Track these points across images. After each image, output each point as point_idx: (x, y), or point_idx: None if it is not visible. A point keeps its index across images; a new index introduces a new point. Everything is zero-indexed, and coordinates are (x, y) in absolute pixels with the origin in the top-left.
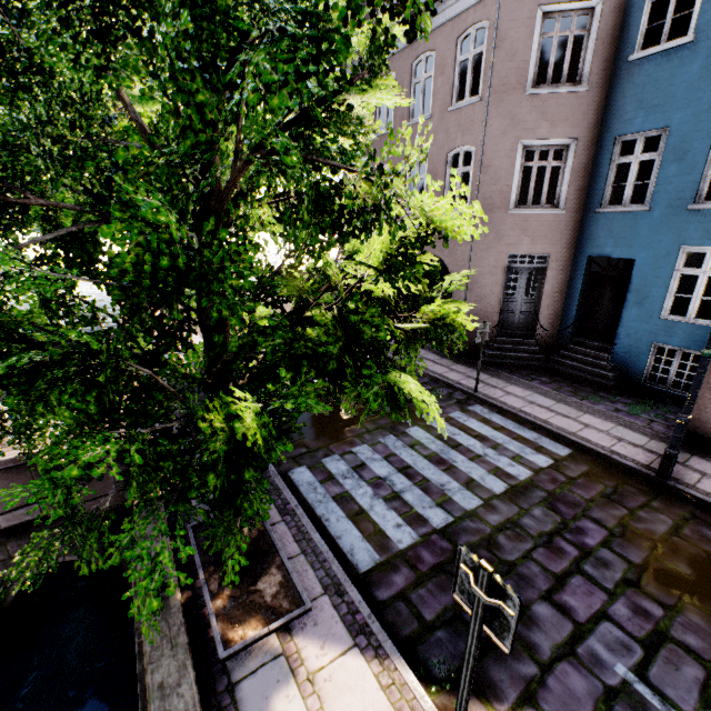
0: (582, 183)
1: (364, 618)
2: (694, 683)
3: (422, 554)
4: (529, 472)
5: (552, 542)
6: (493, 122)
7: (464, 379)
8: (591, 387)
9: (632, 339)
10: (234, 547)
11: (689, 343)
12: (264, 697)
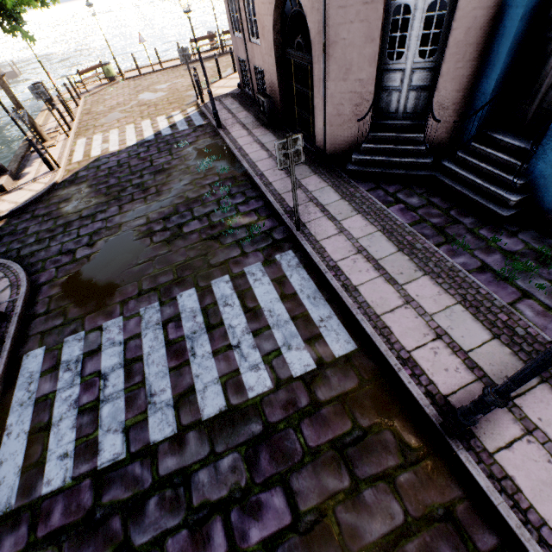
0: None
1: None
2: None
3: (54, 510)
4: (268, 385)
5: (206, 524)
6: None
7: (303, 204)
8: (475, 216)
9: None
10: None
11: None
12: None
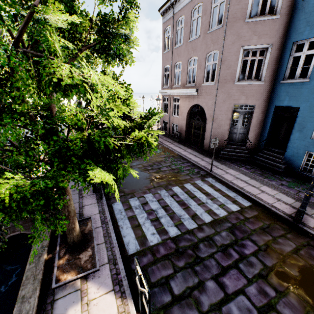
0: (274, 68)
1: (121, 277)
2: None
3: (160, 249)
4: (226, 213)
5: (226, 250)
6: (228, 37)
7: (207, 165)
8: (271, 172)
9: (295, 149)
10: (36, 244)
11: None
12: (65, 308)
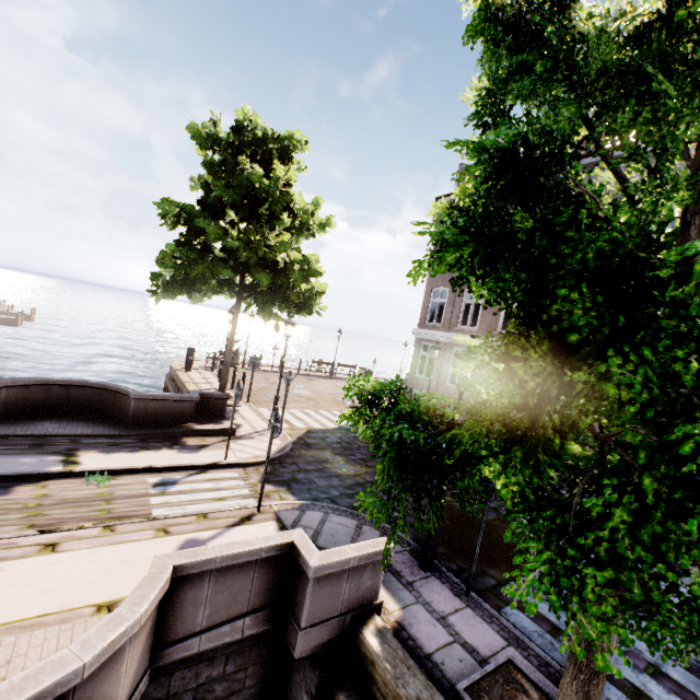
0: None
1: None
2: None
3: None
4: None
5: None
6: None
7: None
8: None
9: None
10: None
11: None
12: None
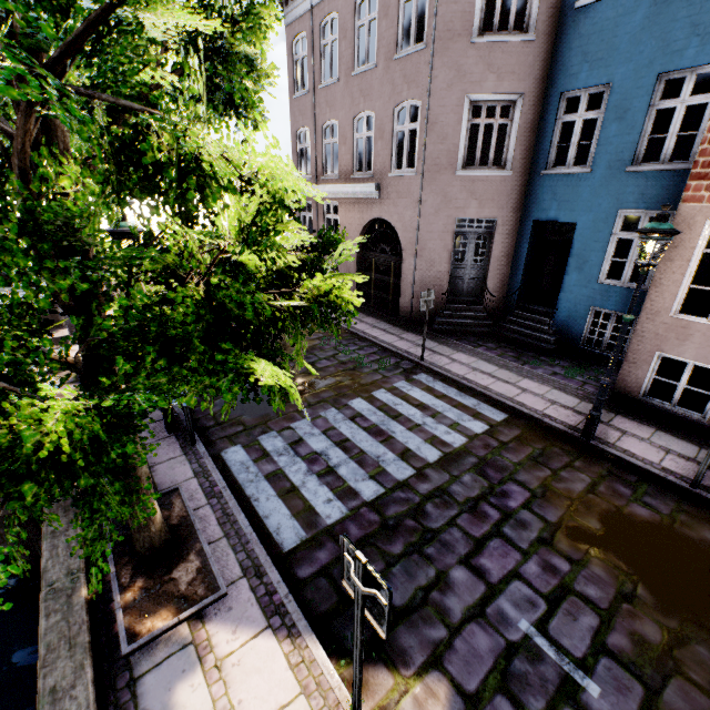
0: (529, 143)
1: (281, 598)
2: (588, 632)
3: (349, 528)
4: (464, 439)
5: (477, 507)
6: (439, 73)
7: (413, 347)
8: (534, 351)
9: (572, 303)
10: (99, 553)
11: (622, 307)
12: (168, 688)
